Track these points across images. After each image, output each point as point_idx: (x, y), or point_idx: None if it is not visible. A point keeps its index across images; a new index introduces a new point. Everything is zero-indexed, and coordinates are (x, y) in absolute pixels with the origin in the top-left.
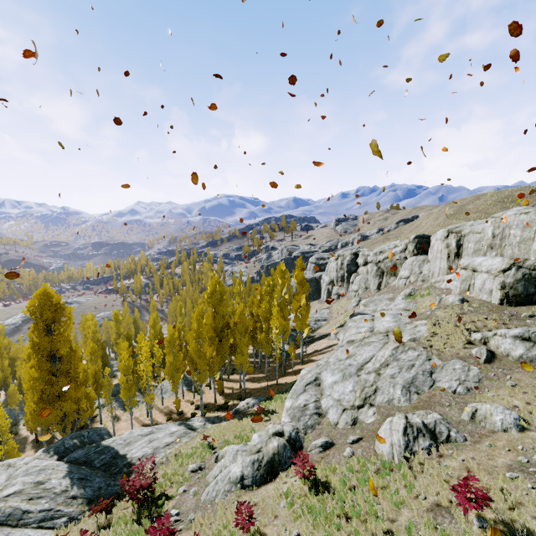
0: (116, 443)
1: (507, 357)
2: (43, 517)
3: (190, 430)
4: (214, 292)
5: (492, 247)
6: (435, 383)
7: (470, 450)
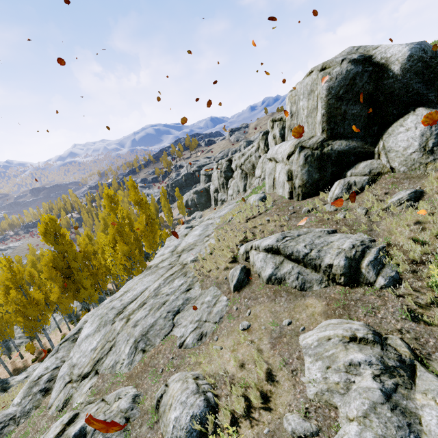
0: None
1: (259, 278)
2: None
3: (1, 390)
4: (47, 231)
5: (291, 129)
6: (173, 330)
7: None
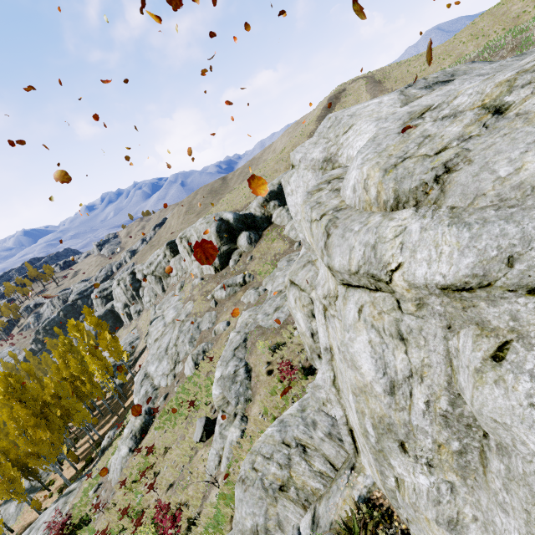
0: None
1: (222, 299)
2: None
3: (70, 493)
4: (10, 386)
5: None
6: (201, 330)
7: (216, 346)
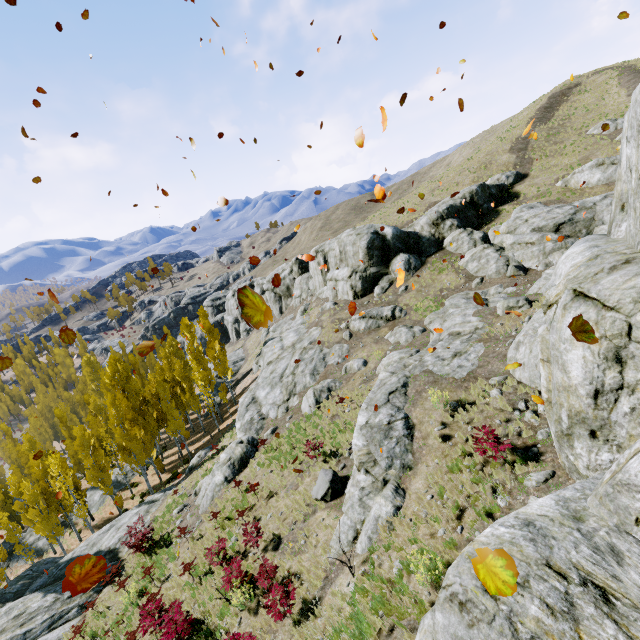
0: (79, 551)
1: (359, 331)
2: (49, 623)
3: (153, 503)
4: (117, 372)
5: (342, 261)
6: (327, 364)
7: (345, 387)
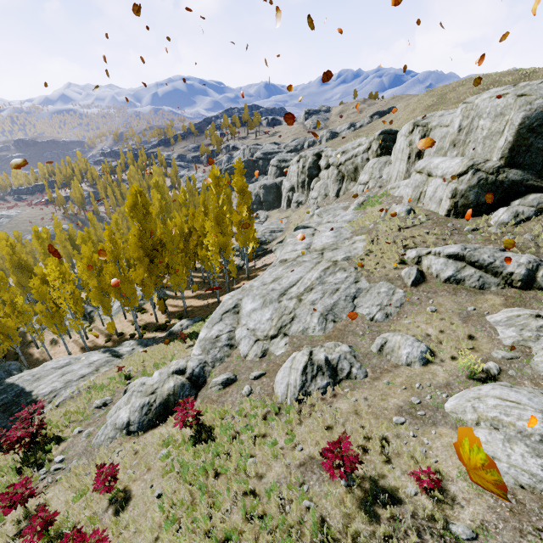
0: (23, 380)
1: (436, 278)
2: None
3: (115, 357)
4: (136, 205)
5: (455, 144)
6: (356, 310)
7: (366, 388)
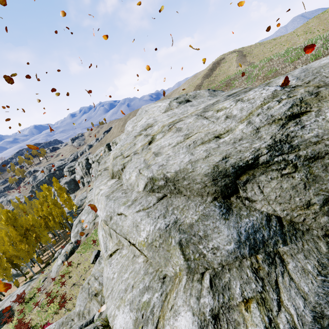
0: None
1: None
2: None
3: (33, 280)
4: (8, 217)
5: None
6: None
7: None
